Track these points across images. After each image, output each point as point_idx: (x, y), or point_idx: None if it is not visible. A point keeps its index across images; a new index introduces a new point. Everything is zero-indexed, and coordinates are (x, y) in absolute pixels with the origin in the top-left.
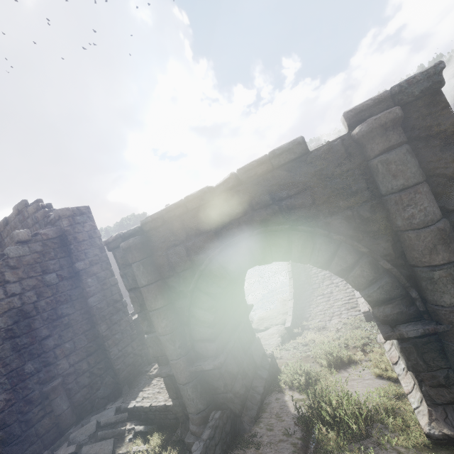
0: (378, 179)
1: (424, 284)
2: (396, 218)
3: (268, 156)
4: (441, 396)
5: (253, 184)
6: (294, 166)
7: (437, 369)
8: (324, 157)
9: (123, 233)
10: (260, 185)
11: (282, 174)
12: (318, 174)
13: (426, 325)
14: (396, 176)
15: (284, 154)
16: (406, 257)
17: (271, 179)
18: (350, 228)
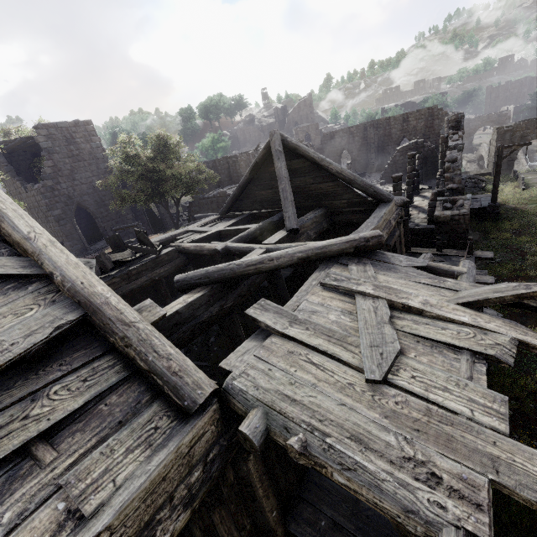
0: None
1: None
2: None
3: None
4: None
5: None
6: None
7: None
8: None
9: (505, 126)
10: None
11: None
12: None
13: None
14: None
15: None
16: None
17: None
18: None
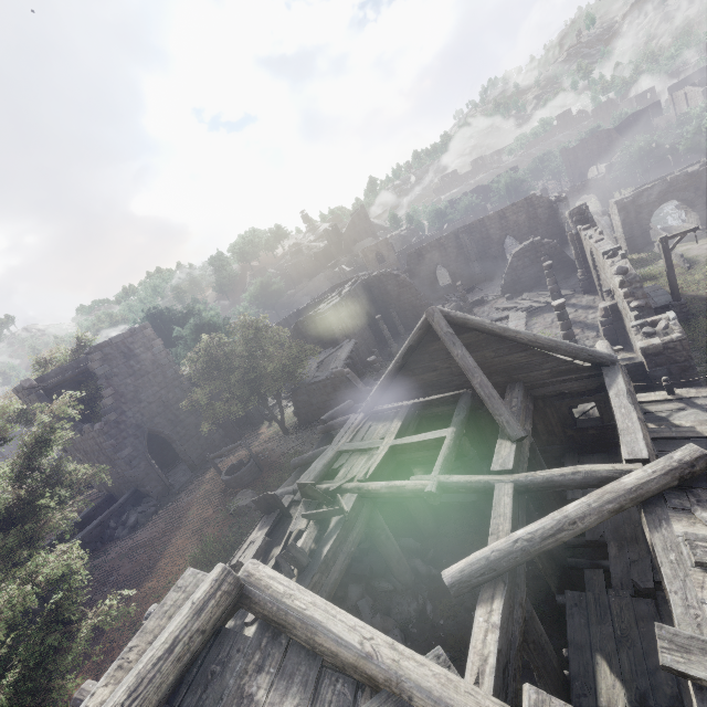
0: (702, 179)
1: (706, 199)
2: (704, 187)
3: (678, 174)
4: (704, 223)
5: (672, 181)
6: (684, 177)
7: (705, 217)
8: (692, 174)
9: (624, 198)
10: (674, 181)
11: (680, 179)
12: (689, 178)
13: (705, 207)
14: (706, 179)
15: (683, 174)
16: (704, 195)
17: (677, 180)
18: (693, 190)
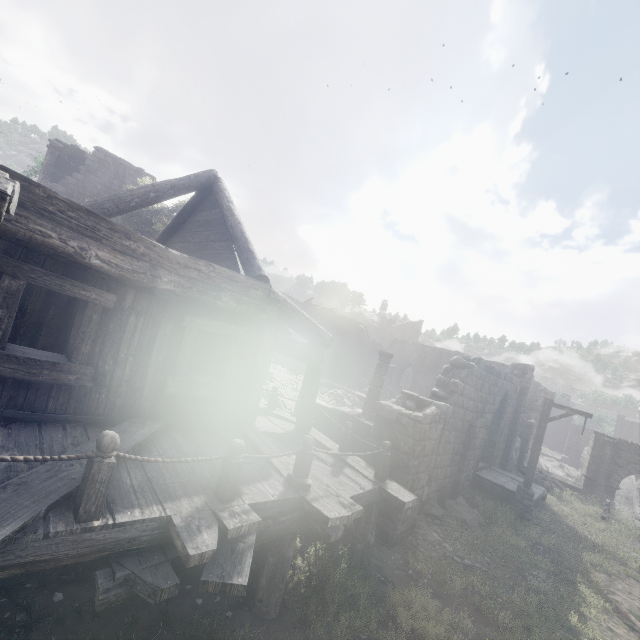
0: None
1: None
2: None
3: None
4: None
5: None
6: None
7: None
8: None
9: (607, 435)
10: None
11: None
12: None
13: None
14: None
15: None
16: None
17: None
18: None
